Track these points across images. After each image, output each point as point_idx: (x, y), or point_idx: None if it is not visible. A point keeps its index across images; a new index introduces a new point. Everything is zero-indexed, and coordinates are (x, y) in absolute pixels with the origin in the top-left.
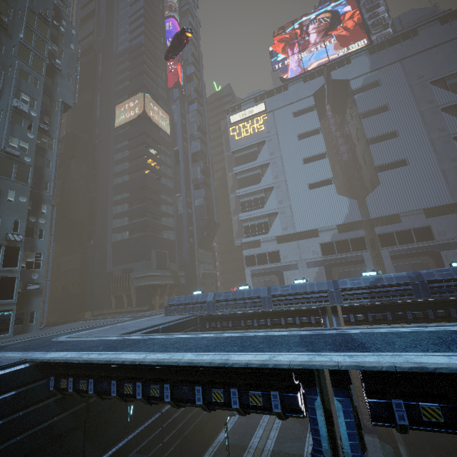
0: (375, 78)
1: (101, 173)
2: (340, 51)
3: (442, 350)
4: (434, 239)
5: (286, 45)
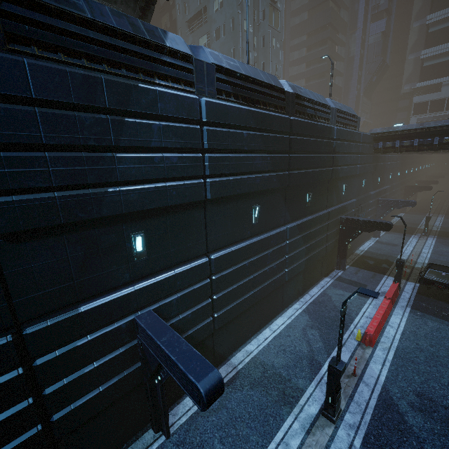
0: None
1: None
2: None
3: None
4: None
5: None
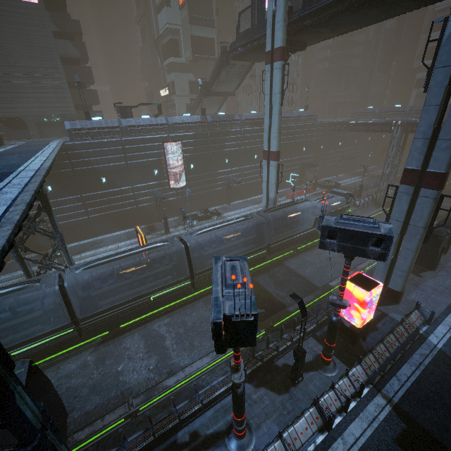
0: None
1: None
2: None
3: None
4: None
5: None
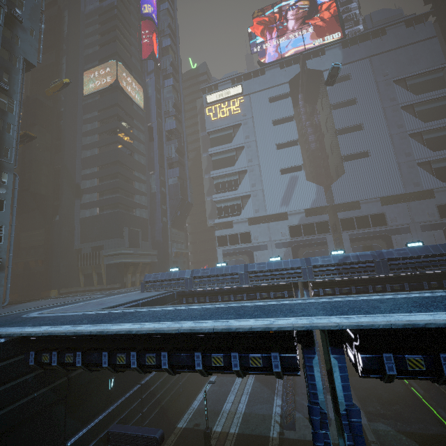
0: (347, 71)
1: (67, 144)
2: (316, 41)
3: (423, 310)
4: (387, 225)
5: (265, 28)
